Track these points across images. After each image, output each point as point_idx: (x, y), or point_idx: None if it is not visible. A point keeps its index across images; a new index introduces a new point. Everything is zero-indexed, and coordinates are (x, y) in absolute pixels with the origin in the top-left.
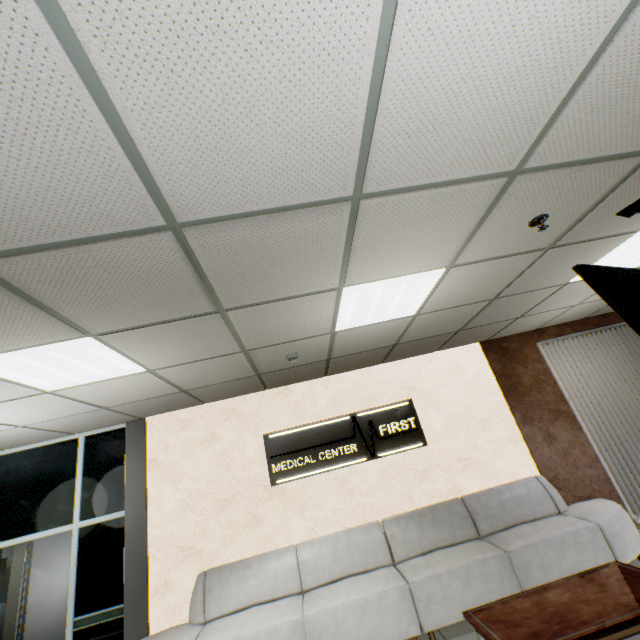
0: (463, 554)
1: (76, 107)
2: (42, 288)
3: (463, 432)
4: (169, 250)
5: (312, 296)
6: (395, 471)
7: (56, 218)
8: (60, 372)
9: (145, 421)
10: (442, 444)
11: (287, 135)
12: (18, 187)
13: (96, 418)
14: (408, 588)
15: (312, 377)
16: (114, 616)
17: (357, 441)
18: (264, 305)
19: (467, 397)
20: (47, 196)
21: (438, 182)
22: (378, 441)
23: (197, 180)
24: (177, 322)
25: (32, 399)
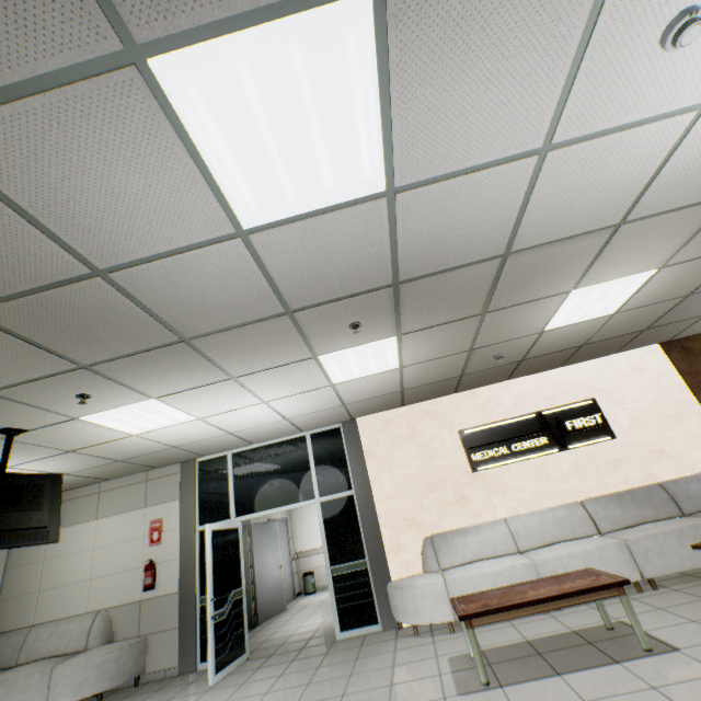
0: (672, 522)
1: (514, 200)
2: (409, 300)
3: (651, 427)
4: (490, 270)
5: (547, 299)
6: (586, 461)
7: (456, 256)
8: (355, 366)
9: (356, 421)
10: (631, 438)
11: (600, 196)
12: (456, 241)
13: (329, 415)
14: (624, 544)
15: (496, 381)
16: (360, 567)
17: (546, 435)
18: (512, 308)
19: (652, 395)
20: (463, 244)
21: (676, 207)
22: (566, 435)
23: (538, 226)
24: (451, 323)
25: (318, 391)
